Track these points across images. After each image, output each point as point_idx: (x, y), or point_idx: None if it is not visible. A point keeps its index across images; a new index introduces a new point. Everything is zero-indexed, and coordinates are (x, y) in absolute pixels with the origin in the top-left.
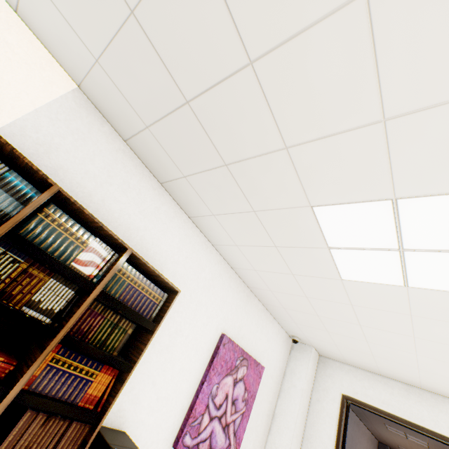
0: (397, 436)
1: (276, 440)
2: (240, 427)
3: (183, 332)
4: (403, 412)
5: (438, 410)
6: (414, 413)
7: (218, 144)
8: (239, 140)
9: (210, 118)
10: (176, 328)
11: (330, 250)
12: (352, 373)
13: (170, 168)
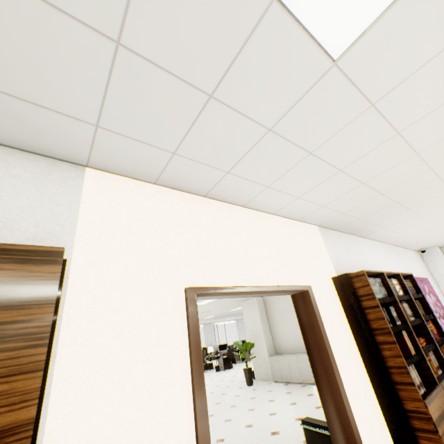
0: None
1: None
2: None
3: None
4: None
5: None
6: None
7: (407, 205)
8: (422, 199)
9: (407, 200)
10: None
11: None
12: None
13: (363, 226)
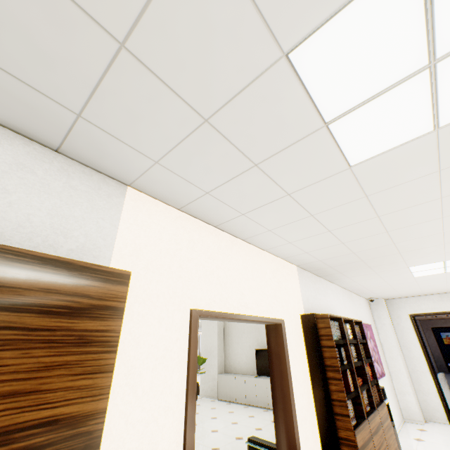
0: None
1: (390, 355)
2: (379, 359)
3: None
4: (443, 308)
5: None
6: (449, 306)
7: (369, 264)
8: (382, 262)
9: (371, 261)
10: None
11: (411, 273)
12: (408, 301)
13: (332, 272)
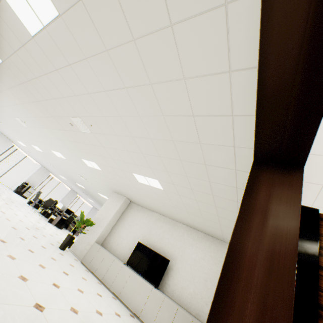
0: None
1: None
2: None
3: None
4: None
5: None
6: None
7: None
8: None
9: None
10: None
11: None
12: None
13: (304, 198)
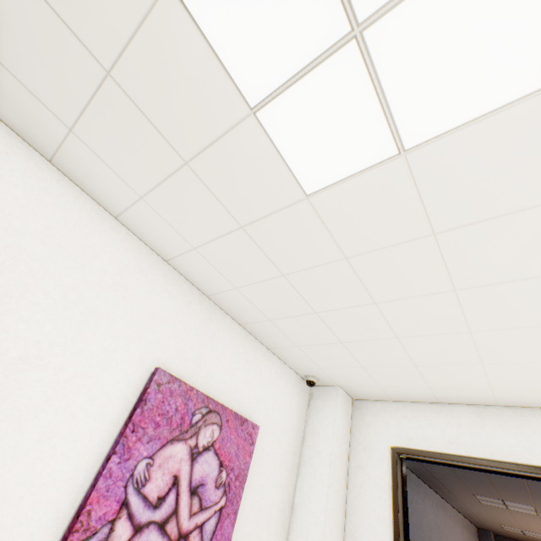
0: (495, 509)
1: None
2: (217, 537)
3: (47, 361)
4: (480, 448)
5: (529, 430)
6: (497, 445)
7: None
8: None
9: None
10: (25, 353)
11: (257, 117)
12: (400, 412)
13: None
